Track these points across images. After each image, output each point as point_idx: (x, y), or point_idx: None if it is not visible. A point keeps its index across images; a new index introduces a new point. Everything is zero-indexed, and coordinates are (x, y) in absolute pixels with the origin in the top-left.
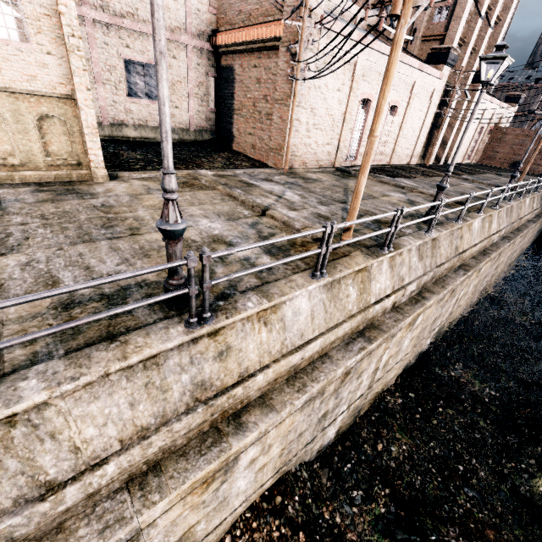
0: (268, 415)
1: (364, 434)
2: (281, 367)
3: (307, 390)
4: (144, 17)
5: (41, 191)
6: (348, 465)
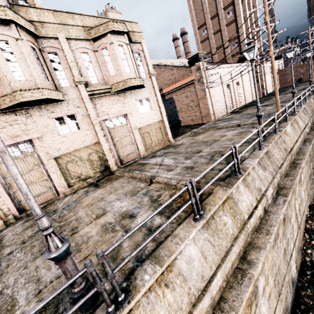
0: (302, 160)
1: None
2: (296, 146)
3: (306, 154)
4: None
5: (167, 149)
6: None
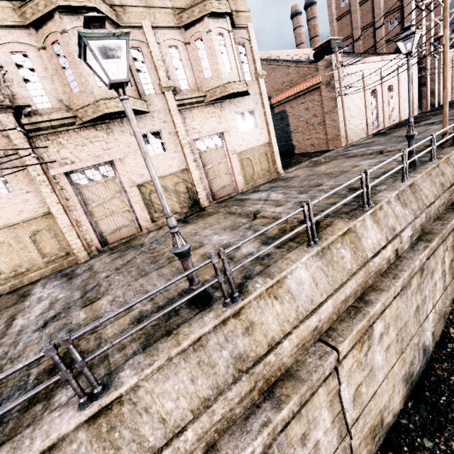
0: None
1: None
2: None
3: None
4: None
5: (275, 182)
6: None
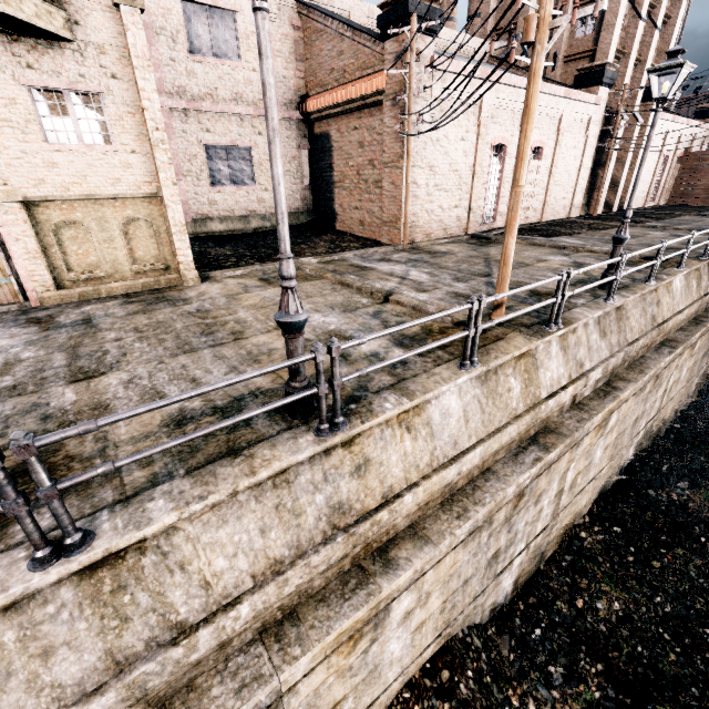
0: (422, 549)
1: (554, 587)
2: (433, 484)
3: (470, 516)
4: (224, 96)
5: (131, 303)
6: (537, 630)
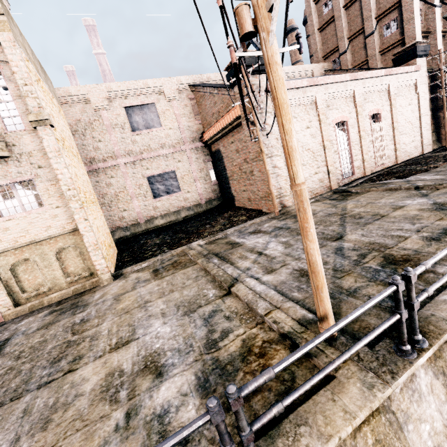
0: None
1: None
2: None
3: None
4: (154, 147)
5: (52, 313)
6: None
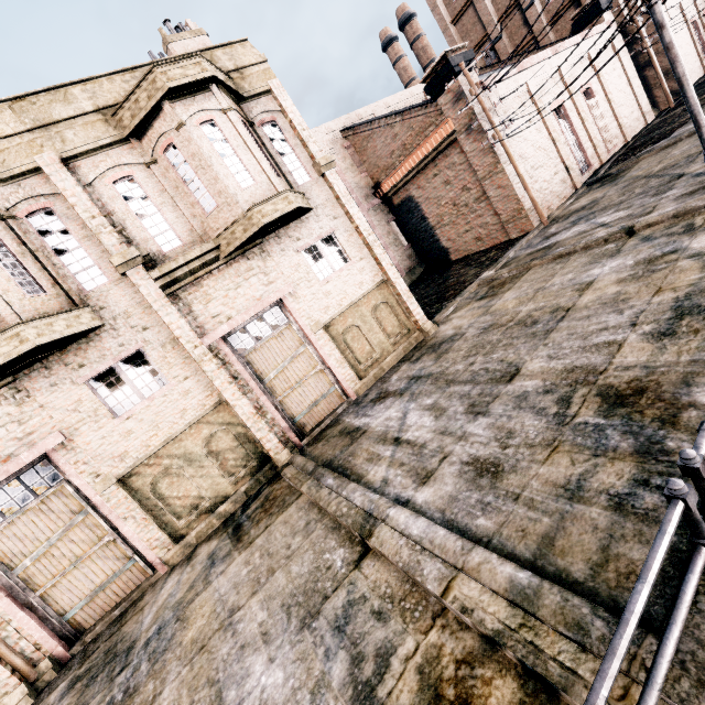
0: None
1: None
2: None
3: None
4: None
5: (418, 359)
6: None
